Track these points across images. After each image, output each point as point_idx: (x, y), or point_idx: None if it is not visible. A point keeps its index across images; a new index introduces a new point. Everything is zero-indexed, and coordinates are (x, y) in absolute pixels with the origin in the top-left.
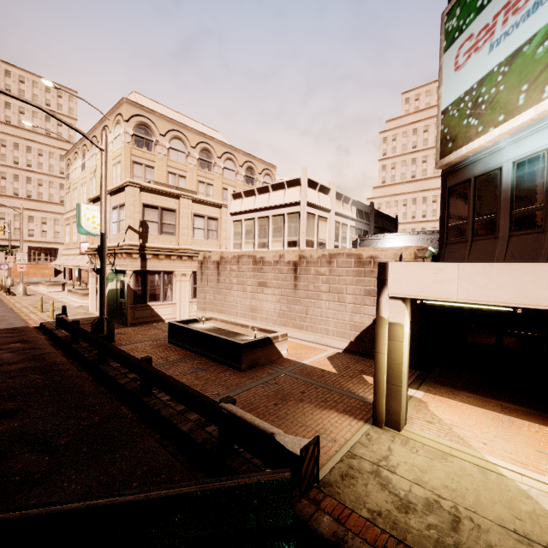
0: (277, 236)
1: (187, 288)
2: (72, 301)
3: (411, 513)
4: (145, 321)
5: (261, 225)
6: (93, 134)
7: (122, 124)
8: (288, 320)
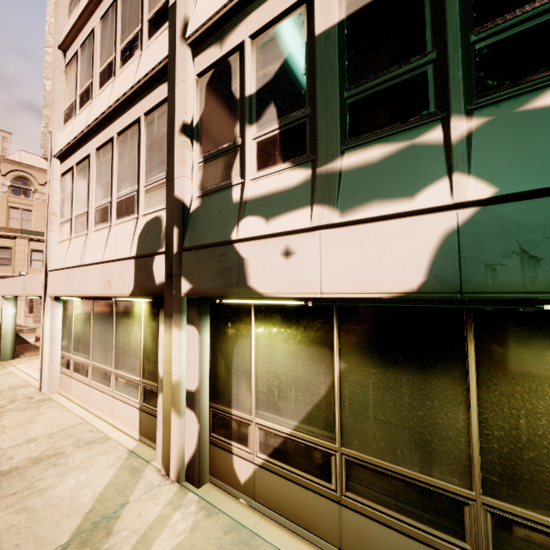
0: None
1: (22, 306)
2: None
3: None
4: None
5: None
6: None
7: (1, 178)
8: None
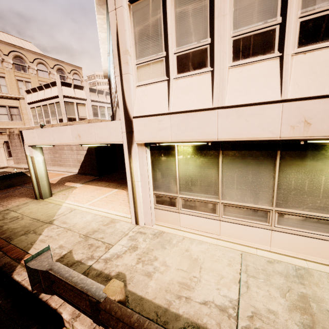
0: (53, 116)
1: (2, 152)
2: None
3: (1, 221)
4: None
5: (44, 110)
6: None
7: None
8: (55, 162)
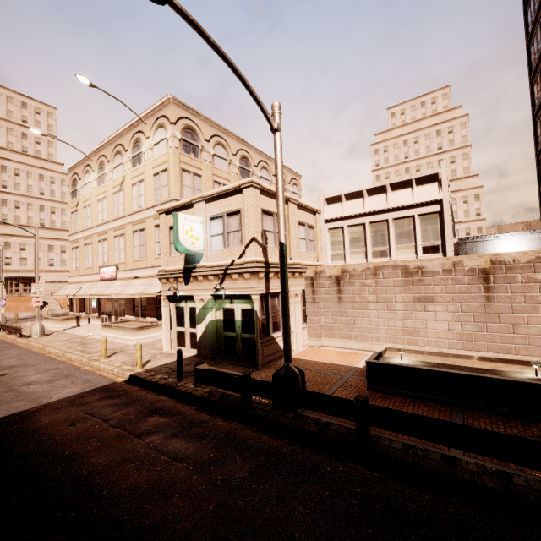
0: (405, 242)
1: (299, 312)
2: (115, 339)
3: None
4: (272, 359)
5: (376, 231)
6: (117, 143)
7: (169, 127)
8: (478, 342)
